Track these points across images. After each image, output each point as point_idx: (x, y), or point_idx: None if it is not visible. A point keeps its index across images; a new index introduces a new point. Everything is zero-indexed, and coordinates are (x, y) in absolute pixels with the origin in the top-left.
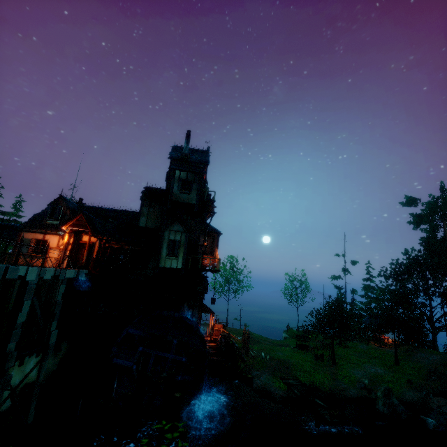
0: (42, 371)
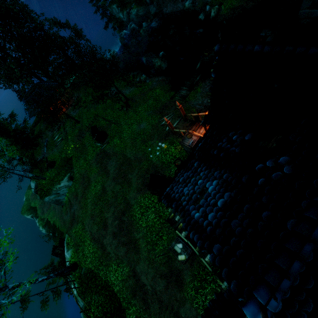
0: None
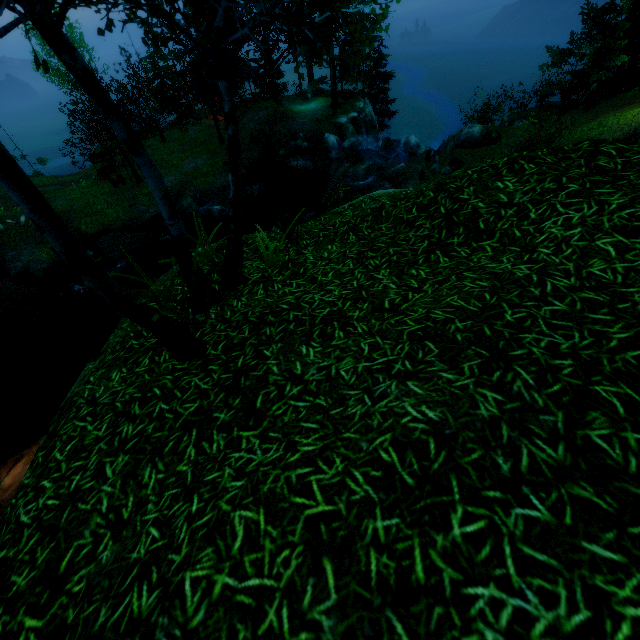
0: None
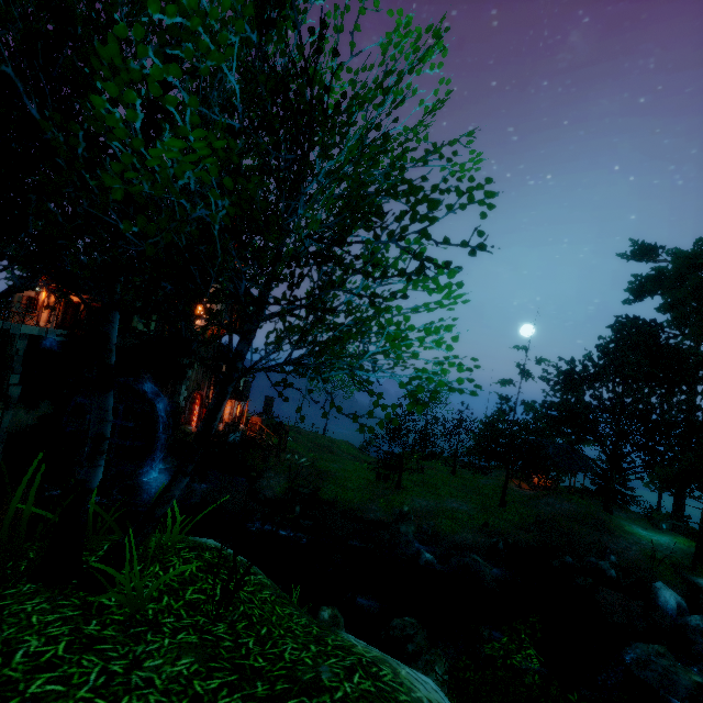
0: (5, 419)
